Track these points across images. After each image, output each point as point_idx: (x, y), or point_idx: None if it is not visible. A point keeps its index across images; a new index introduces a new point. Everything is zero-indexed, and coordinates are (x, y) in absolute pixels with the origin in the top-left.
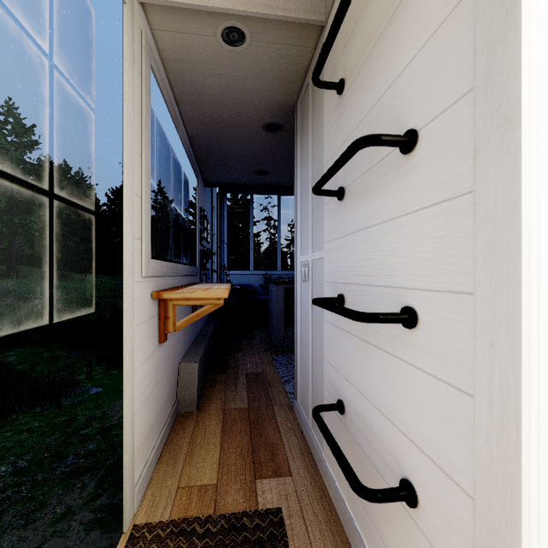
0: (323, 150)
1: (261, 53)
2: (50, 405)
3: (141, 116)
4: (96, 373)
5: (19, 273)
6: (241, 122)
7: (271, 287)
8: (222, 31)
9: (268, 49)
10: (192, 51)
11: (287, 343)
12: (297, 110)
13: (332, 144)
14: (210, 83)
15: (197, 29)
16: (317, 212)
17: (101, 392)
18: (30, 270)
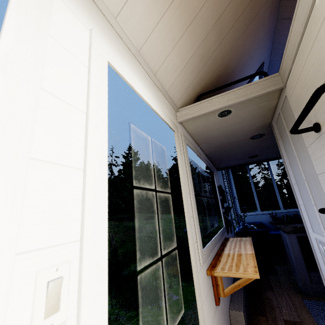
0: (311, 161)
1: (242, 112)
2: (155, 305)
3: (186, 172)
4: (174, 284)
5: (136, 217)
6: (235, 141)
7: (282, 233)
8: (218, 114)
9: (246, 109)
10: (203, 126)
11: (315, 288)
12: (273, 126)
13: (321, 162)
14: (214, 133)
15: (205, 119)
16: (321, 206)
17: (178, 300)
18: (140, 215)
